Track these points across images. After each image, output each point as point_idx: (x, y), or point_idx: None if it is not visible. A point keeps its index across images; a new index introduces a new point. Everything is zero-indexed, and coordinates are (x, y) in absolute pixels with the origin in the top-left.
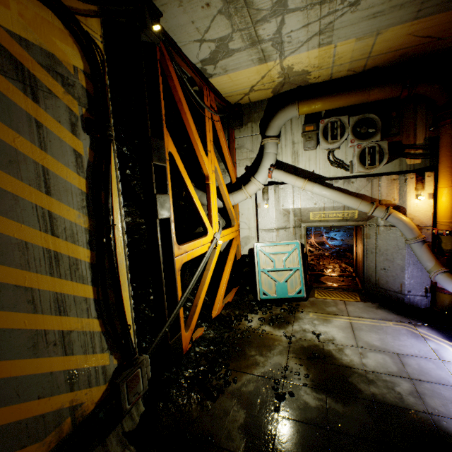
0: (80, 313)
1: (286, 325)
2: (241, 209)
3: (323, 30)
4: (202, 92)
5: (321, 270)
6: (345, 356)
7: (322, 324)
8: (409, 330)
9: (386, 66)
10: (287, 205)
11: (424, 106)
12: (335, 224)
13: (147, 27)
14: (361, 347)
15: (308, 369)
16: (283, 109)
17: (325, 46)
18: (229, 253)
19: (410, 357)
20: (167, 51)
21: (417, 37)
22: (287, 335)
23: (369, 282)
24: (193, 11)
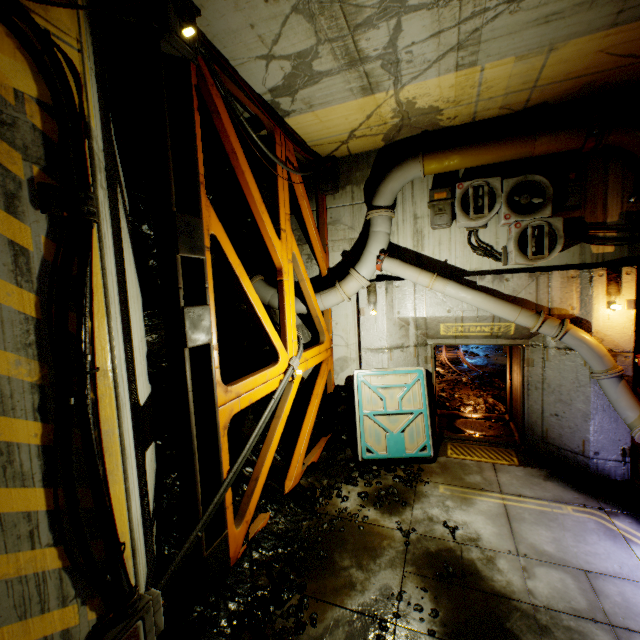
0: (13, 545)
1: (402, 507)
2: (335, 316)
3: (464, 43)
4: (273, 138)
5: (457, 407)
6: (499, 573)
7: (459, 507)
8: (601, 522)
9: (560, 101)
10: (406, 312)
11: (620, 164)
12: (480, 343)
13: (170, 30)
14: (525, 556)
15: (437, 598)
16: (400, 165)
17: (466, 68)
18: (316, 384)
19: (607, 579)
20: (210, 72)
21: (612, 55)
22: (403, 527)
23: (532, 433)
24: (250, 7)
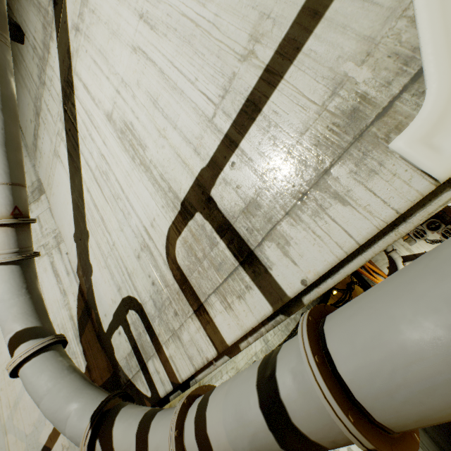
0: None
1: None
2: None
3: None
4: None
5: None
6: None
7: None
8: None
9: None
10: None
11: None
12: None
13: None
14: None
15: None
16: None
17: None
18: None
19: None
20: None
21: None
22: None
23: None
24: None
